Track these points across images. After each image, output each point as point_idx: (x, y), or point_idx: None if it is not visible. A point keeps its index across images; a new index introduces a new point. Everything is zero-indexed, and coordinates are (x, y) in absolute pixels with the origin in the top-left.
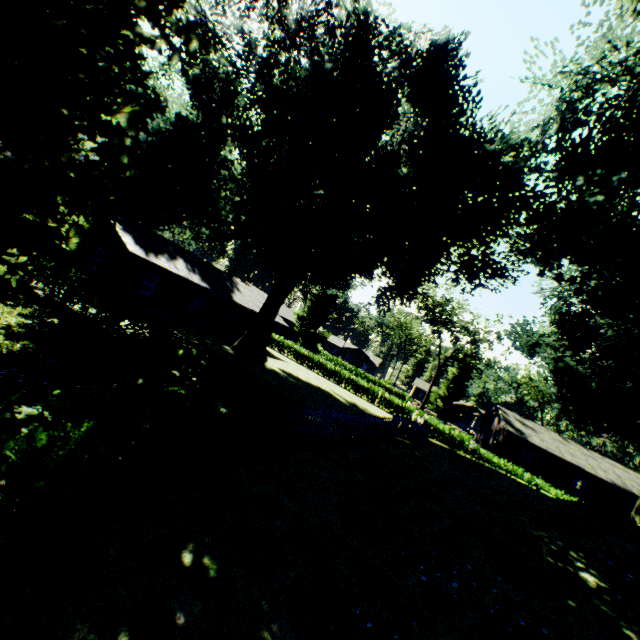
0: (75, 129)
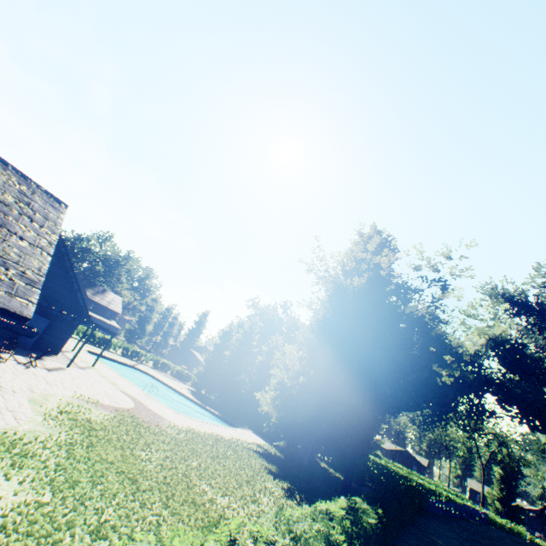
0: None
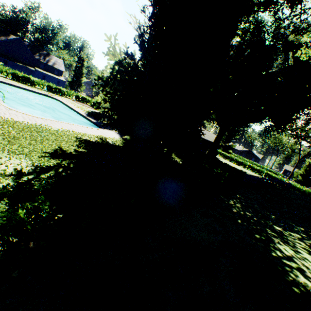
0: (204, 119)
